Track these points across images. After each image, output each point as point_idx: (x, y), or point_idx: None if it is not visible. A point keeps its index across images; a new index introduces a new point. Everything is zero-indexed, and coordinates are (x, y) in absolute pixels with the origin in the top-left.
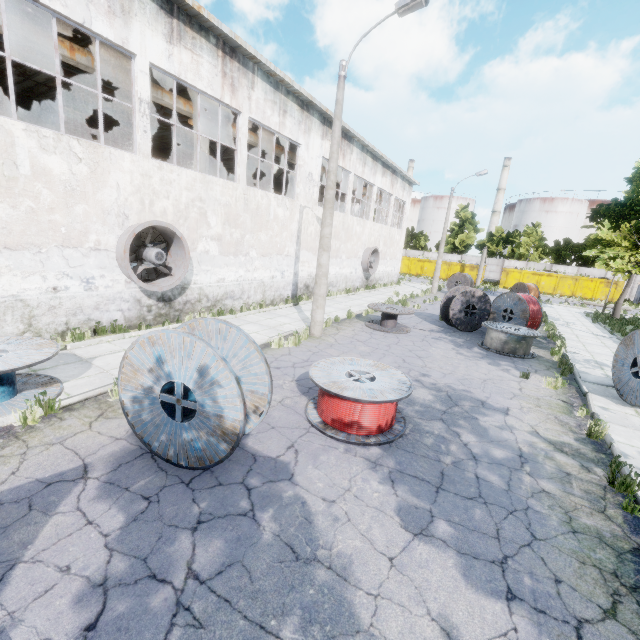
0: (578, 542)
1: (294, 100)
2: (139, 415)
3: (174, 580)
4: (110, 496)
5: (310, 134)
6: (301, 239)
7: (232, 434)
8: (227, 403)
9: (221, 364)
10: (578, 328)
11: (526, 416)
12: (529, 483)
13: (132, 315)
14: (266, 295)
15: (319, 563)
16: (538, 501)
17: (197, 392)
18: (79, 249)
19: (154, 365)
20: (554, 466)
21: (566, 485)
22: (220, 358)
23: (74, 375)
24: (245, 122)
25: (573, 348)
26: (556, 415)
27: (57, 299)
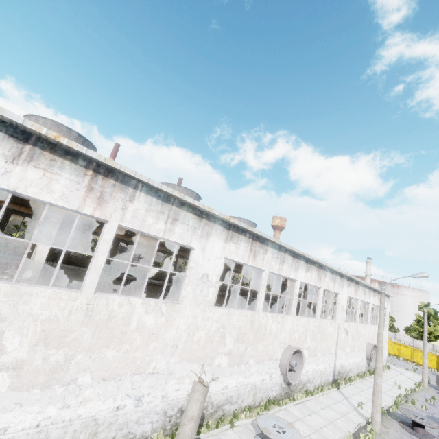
0: None
1: (338, 275)
2: None
3: None
4: None
5: (343, 287)
6: (337, 342)
7: None
8: None
9: None
10: None
11: None
12: None
13: (278, 393)
14: (322, 379)
15: None
16: None
17: None
18: (271, 360)
19: None
20: None
21: None
22: None
23: None
24: (322, 291)
25: None
26: None
27: (262, 384)
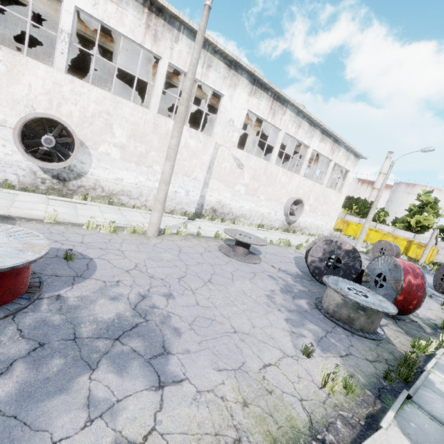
0: None
1: (221, 59)
2: None
3: None
4: None
5: (236, 89)
6: (213, 170)
7: None
8: None
9: None
10: None
11: (184, 408)
12: None
13: (26, 181)
14: (166, 204)
15: None
16: None
17: None
18: None
19: None
20: None
21: None
22: None
23: None
24: (164, 65)
25: None
26: (247, 436)
27: None
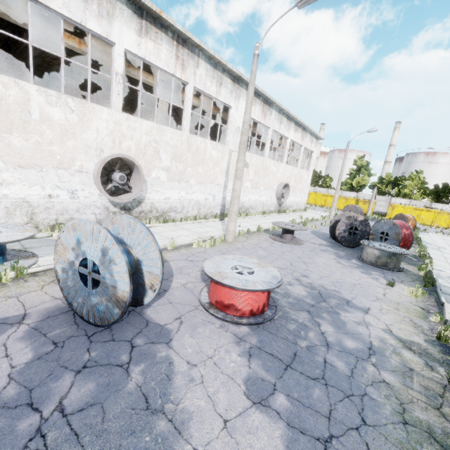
0: (406, 433)
1: (228, 76)
2: (66, 282)
3: (44, 410)
4: (30, 338)
5: (239, 100)
6: (229, 173)
7: (122, 302)
8: (119, 277)
9: (116, 247)
10: (448, 252)
11: (383, 316)
12: (372, 373)
13: (102, 218)
14: (200, 211)
15: (163, 415)
16: (376, 390)
17: (101, 267)
18: (68, 170)
19: (75, 245)
20: (399, 361)
21: (407, 379)
22: (115, 242)
23: (49, 253)
24: (191, 90)
25: (440, 266)
26: (411, 318)
27: (51, 203)
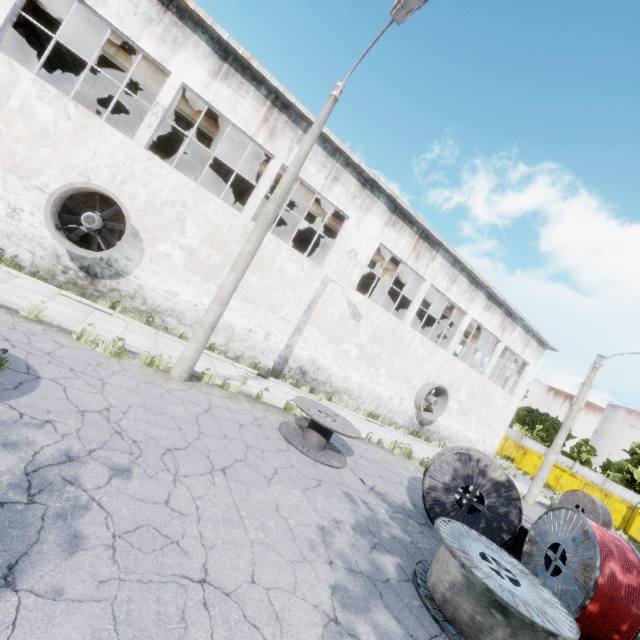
0: None
1: (354, 174)
2: None
3: None
4: None
5: (368, 213)
6: (314, 312)
7: None
8: None
9: None
10: None
11: None
12: None
13: (43, 265)
14: (231, 345)
15: None
16: None
17: None
18: (24, 181)
19: None
20: None
21: None
22: None
23: None
24: (276, 166)
25: None
26: None
27: None
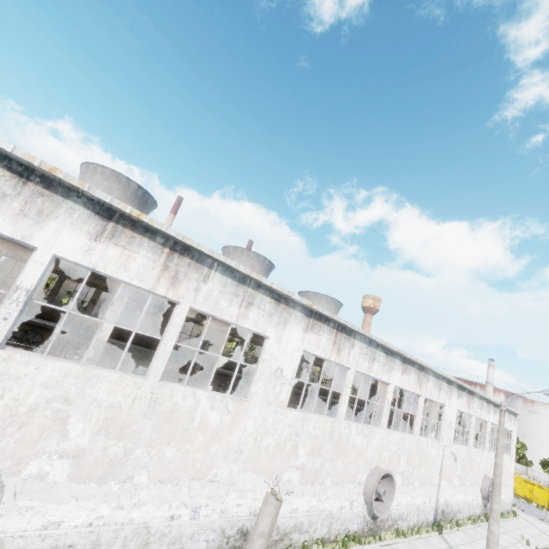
0: None
1: (445, 381)
2: None
3: None
4: None
5: (451, 397)
6: (442, 470)
7: None
8: None
9: None
10: None
11: None
12: None
13: (360, 527)
14: (419, 518)
15: None
16: None
17: None
18: (353, 483)
19: None
20: None
21: None
22: None
23: None
24: (422, 400)
25: None
26: None
27: (340, 513)
